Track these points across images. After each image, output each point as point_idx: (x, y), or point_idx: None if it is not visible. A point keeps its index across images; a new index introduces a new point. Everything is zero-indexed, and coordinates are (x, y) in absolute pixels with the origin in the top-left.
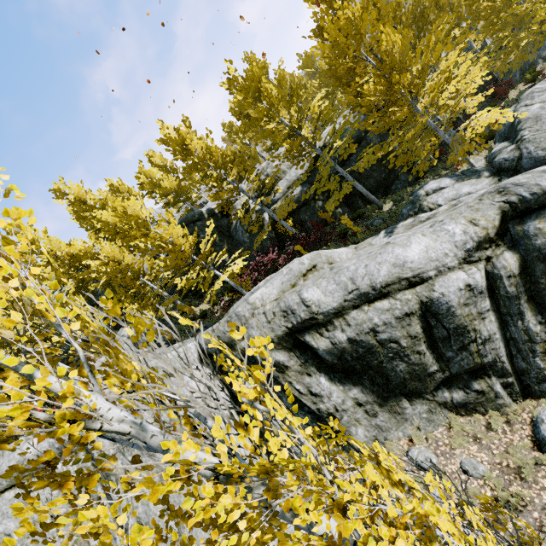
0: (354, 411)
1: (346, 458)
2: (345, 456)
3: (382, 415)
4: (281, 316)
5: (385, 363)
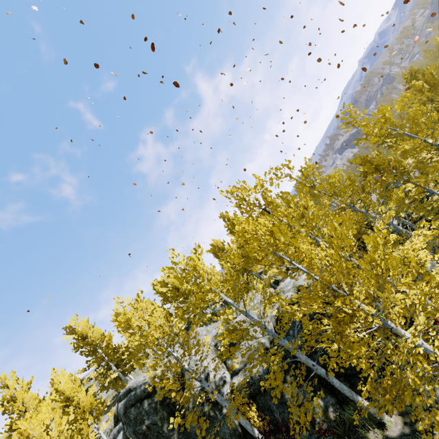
0: None
1: None
2: None
3: None
4: None
5: None
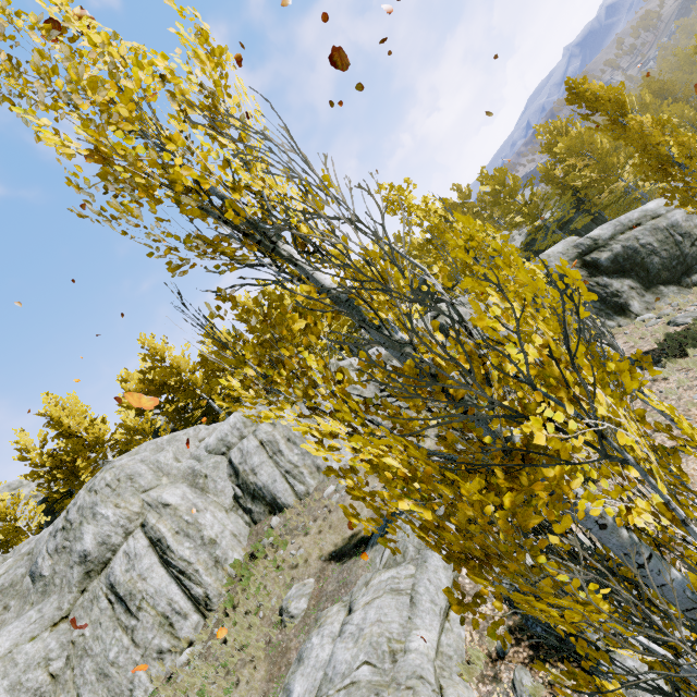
0: (629, 292)
1: (629, 322)
2: (627, 321)
3: (648, 296)
4: (573, 249)
5: (645, 258)
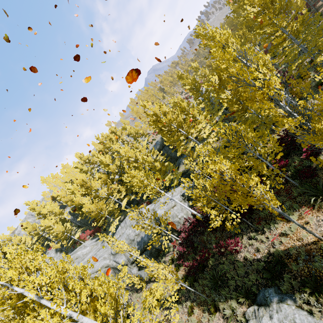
0: None
1: None
2: None
3: None
4: None
5: None
